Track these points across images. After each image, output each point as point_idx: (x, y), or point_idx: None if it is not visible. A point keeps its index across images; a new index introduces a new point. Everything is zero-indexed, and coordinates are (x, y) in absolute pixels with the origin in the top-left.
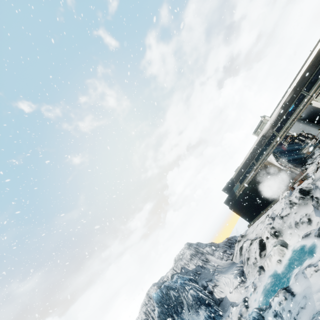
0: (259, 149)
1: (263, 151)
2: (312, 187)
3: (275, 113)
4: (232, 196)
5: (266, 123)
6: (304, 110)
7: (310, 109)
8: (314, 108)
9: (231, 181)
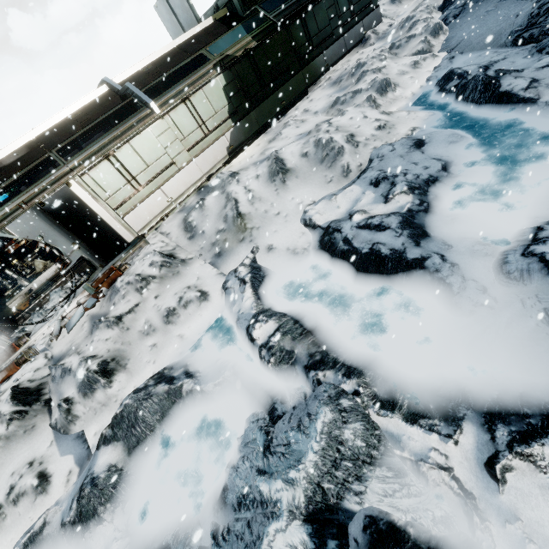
0: None
1: None
2: (53, 375)
3: None
4: None
5: None
6: (53, 191)
7: (66, 196)
8: (74, 196)
9: None
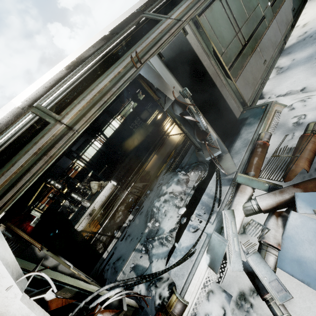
0: None
1: None
2: None
3: (42, 82)
4: None
5: None
6: (170, 39)
7: (182, 47)
8: (190, 49)
9: None
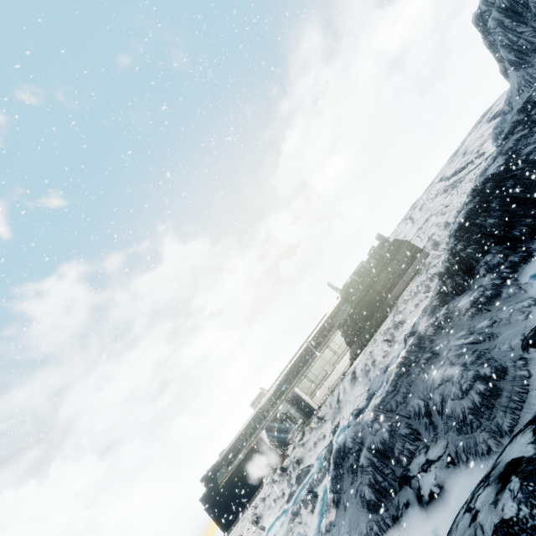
0: (254, 423)
1: (255, 429)
2: (289, 463)
3: (272, 388)
4: (214, 488)
5: (264, 396)
6: (291, 393)
7: (294, 394)
8: (296, 393)
9: (215, 465)
